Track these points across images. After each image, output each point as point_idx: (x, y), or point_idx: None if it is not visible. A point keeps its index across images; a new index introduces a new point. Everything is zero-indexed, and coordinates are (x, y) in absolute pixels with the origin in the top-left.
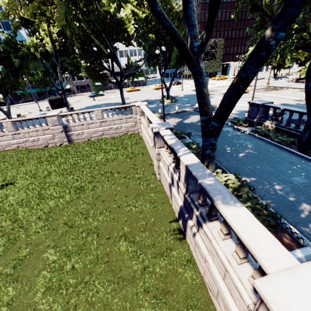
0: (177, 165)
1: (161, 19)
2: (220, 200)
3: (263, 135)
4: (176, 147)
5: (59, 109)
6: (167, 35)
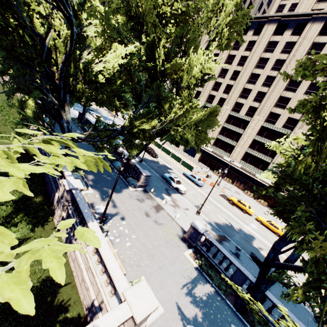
0: None
1: None
2: None
3: None
4: None
5: None
6: None
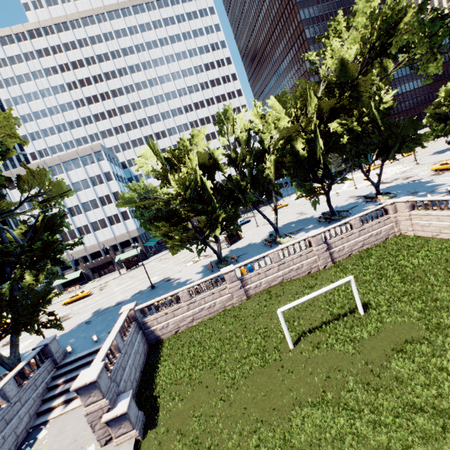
0: None
1: None
2: None
3: None
4: None
5: (236, 243)
6: (374, 134)
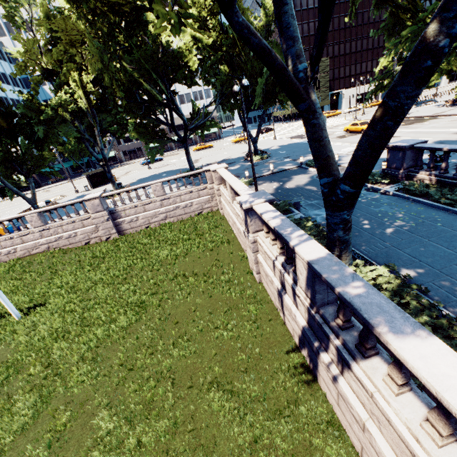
0: (288, 260)
1: (244, 35)
2: (386, 325)
3: (419, 195)
4: (285, 232)
5: (101, 186)
6: (246, 64)
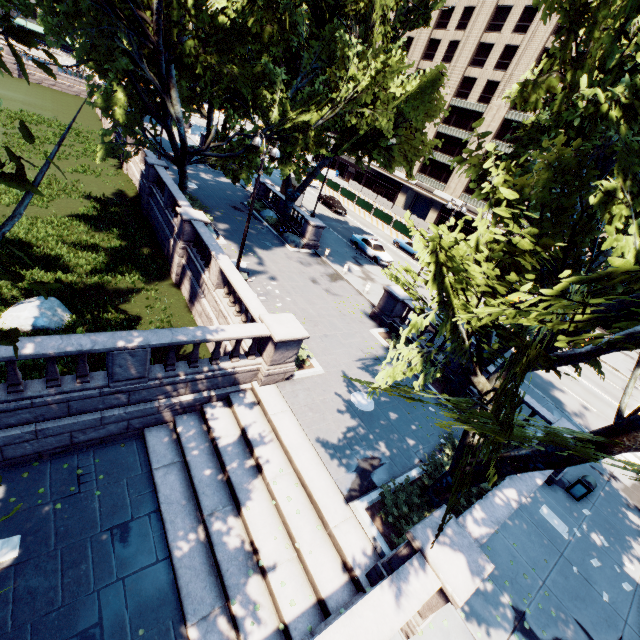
0: None
1: None
2: None
3: None
4: None
5: None
6: None
